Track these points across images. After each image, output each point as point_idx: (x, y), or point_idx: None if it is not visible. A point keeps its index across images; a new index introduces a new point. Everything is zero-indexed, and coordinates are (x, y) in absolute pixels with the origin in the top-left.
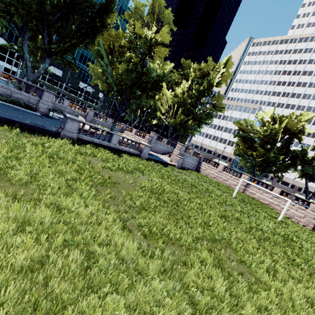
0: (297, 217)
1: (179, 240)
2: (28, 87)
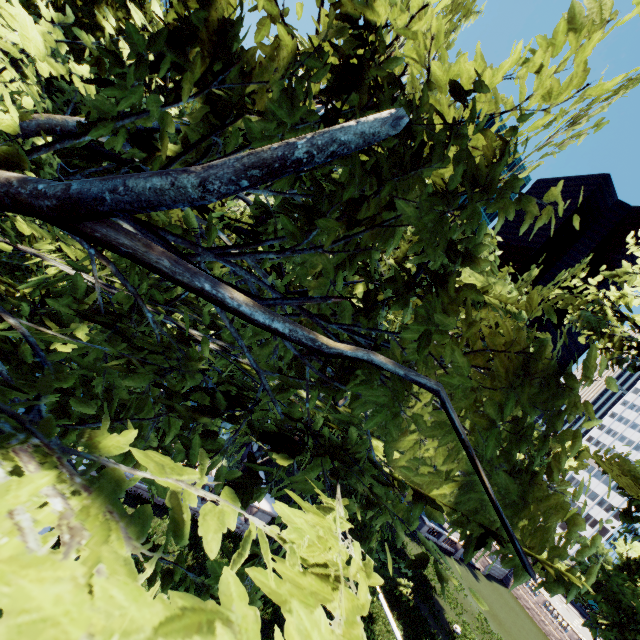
0: None
1: None
2: None
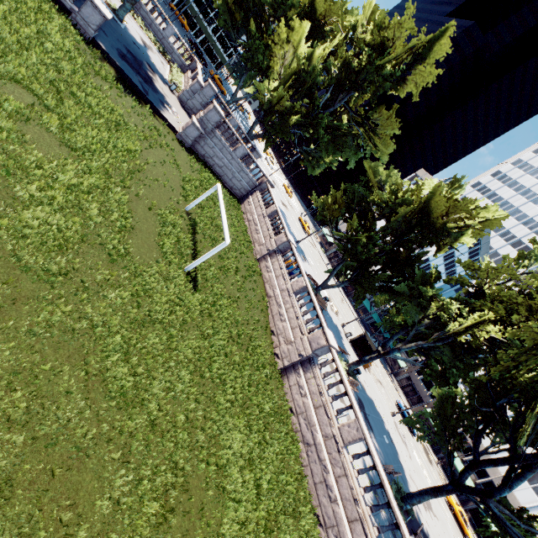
0: (283, 338)
1: None
2: None
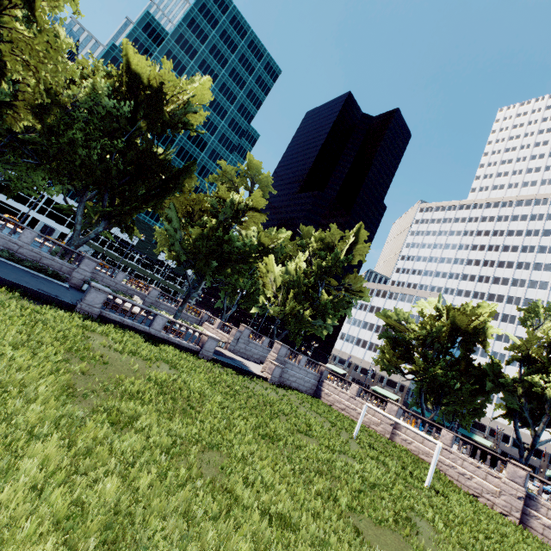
0: (488, 494)
1: (146, 432)
2: (69, 253)
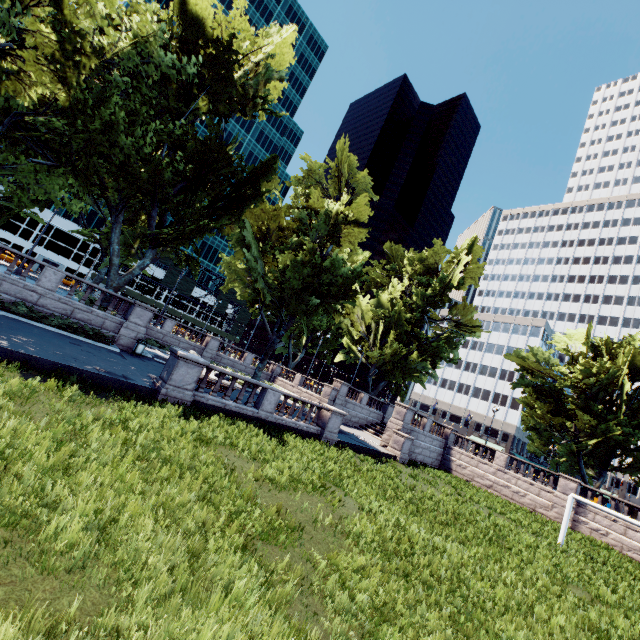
0: None
1: None
2: (106, 299)
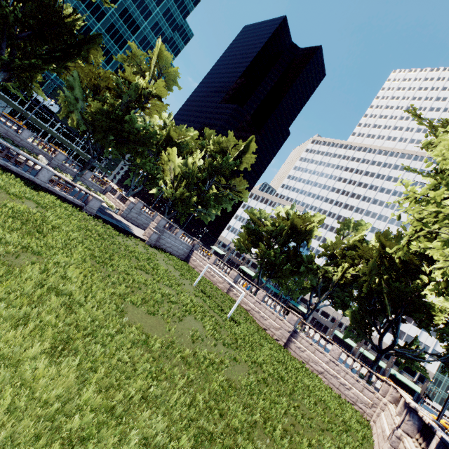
0: (273, 328)
1: None
2: None
